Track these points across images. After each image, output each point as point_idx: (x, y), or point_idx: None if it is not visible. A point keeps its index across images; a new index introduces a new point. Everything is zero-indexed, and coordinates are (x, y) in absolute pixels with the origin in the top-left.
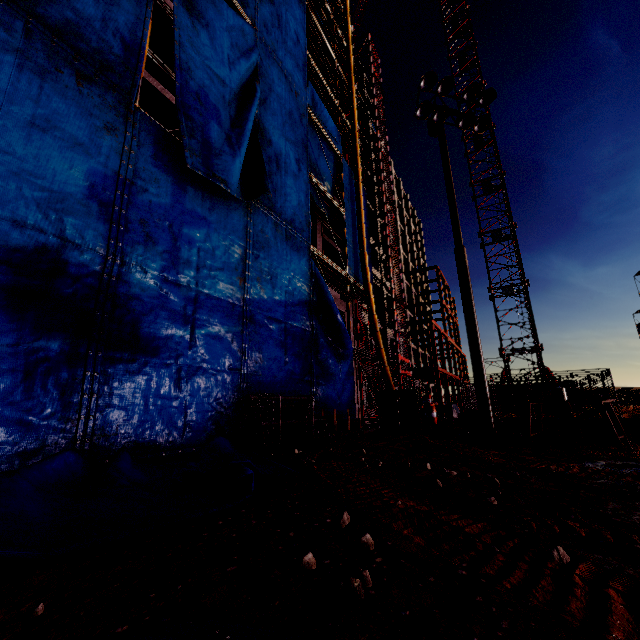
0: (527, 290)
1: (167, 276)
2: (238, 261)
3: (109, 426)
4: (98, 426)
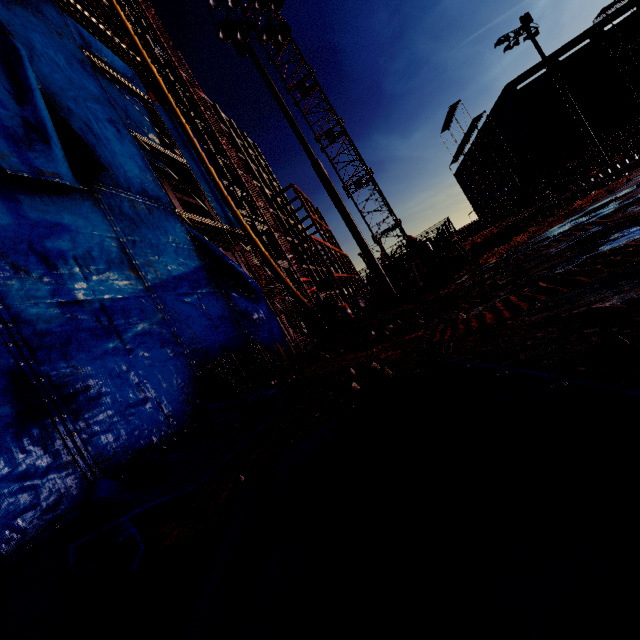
0: (373, 178)
1: (63, 299)
2: (119, 254)
3: (105, 451)
4: (96, 455)
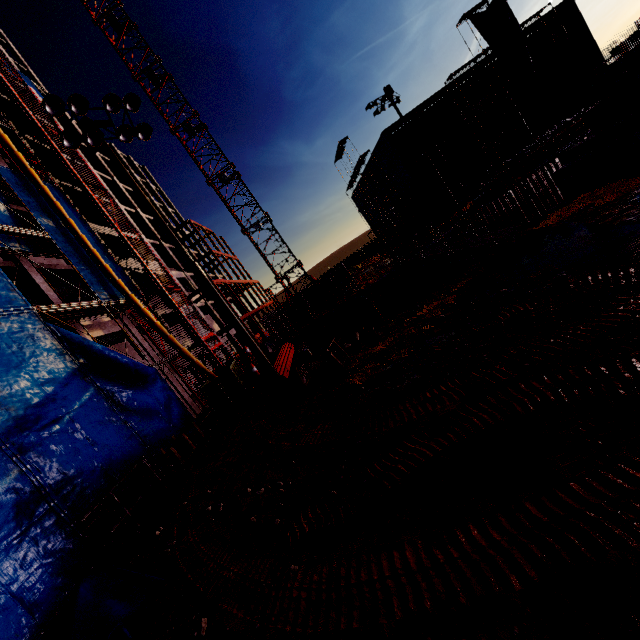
0: (270, 221)
1: None
2: None
3: None
4: None
